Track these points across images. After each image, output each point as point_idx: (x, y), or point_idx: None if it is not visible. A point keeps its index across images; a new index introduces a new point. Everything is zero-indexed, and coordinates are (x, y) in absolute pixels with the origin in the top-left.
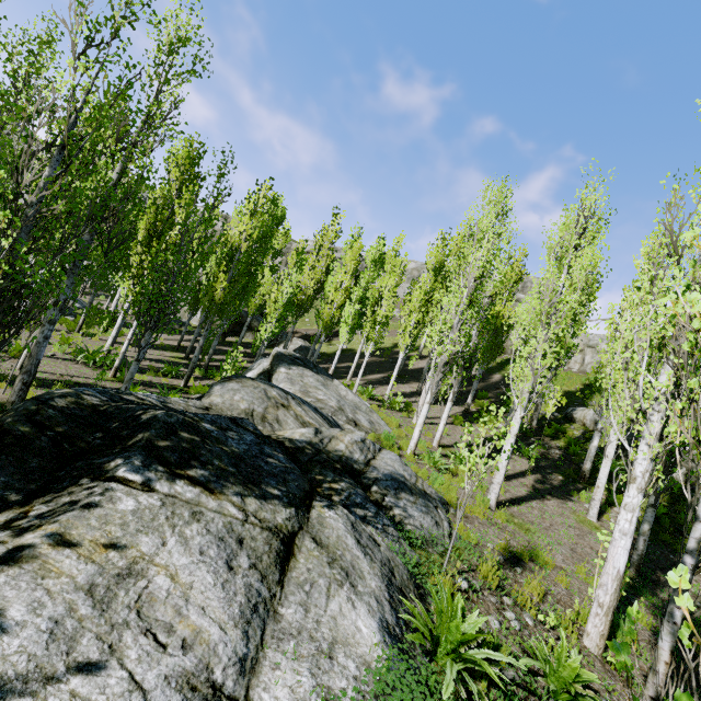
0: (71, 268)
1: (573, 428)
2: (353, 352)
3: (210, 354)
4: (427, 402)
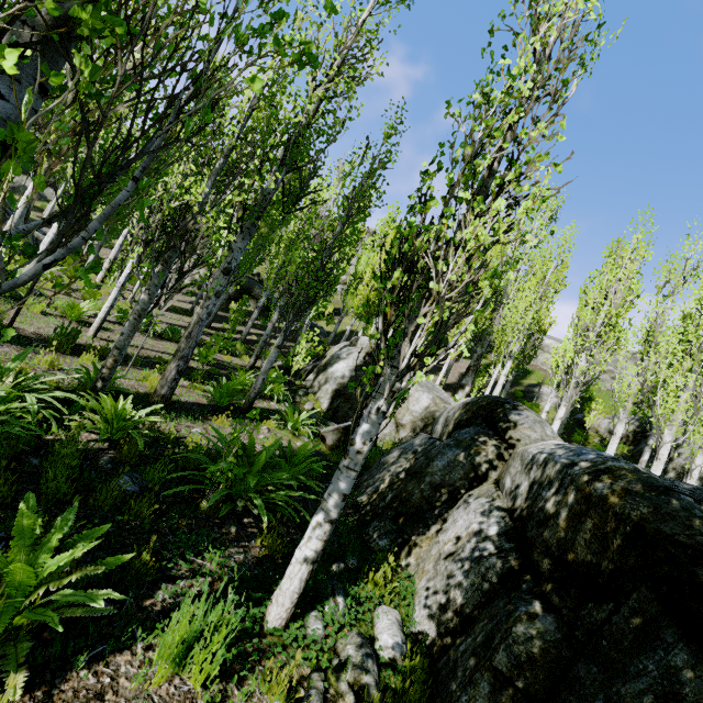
0: (249, 227)
1: (590, 435)
2: (357, 334)
3: (249, 327)
4: (560, 418)
